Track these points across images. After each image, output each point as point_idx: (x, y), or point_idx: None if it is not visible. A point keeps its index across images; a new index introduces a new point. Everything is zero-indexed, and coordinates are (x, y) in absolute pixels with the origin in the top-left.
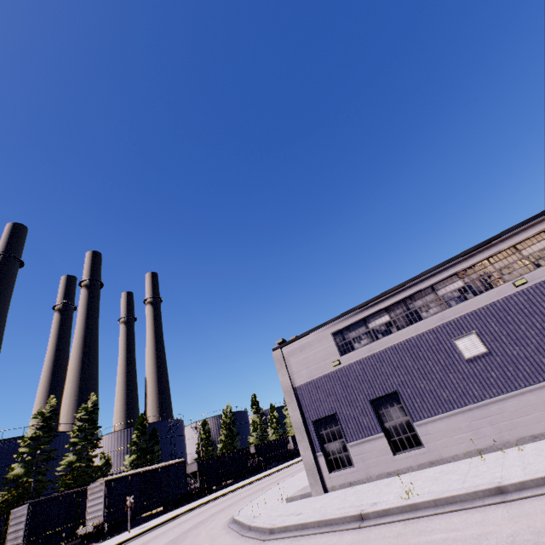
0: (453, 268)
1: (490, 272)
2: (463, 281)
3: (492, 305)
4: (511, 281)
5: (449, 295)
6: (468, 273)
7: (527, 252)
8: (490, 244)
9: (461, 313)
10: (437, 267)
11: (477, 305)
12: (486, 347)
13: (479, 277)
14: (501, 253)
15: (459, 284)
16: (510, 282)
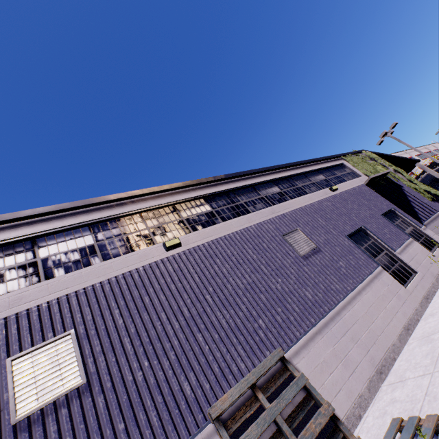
0: (87, 215)
1: (140, 229)
2: (96, 237)
3: (127, 276)
4: (163, 242)
5: (59, 258)
6: (109, 227)
7: (186, 214)
8: (148, 196)
9: (66, 291)
10: (59, 208)
11: (102, 275)
12: (86, 372)
13: (123, 234)
14: (160, 210)
15: (87, 241)
16: (161, 243)
